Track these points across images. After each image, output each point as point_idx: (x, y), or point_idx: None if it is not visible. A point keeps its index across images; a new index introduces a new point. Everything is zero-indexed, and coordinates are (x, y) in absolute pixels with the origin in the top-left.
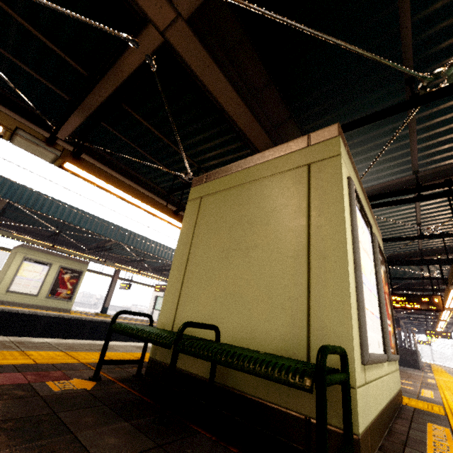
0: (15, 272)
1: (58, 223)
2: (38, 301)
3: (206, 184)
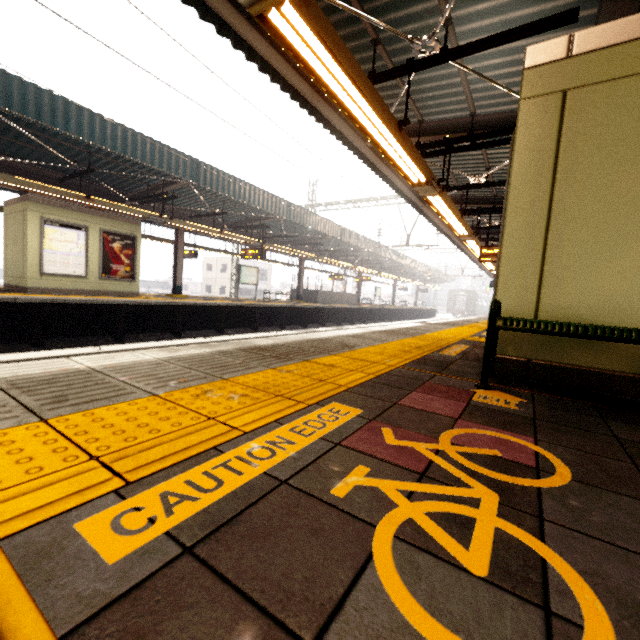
0: (38, 245)
1: (75, 153)
2: (91, 285)
3: (575, 60)
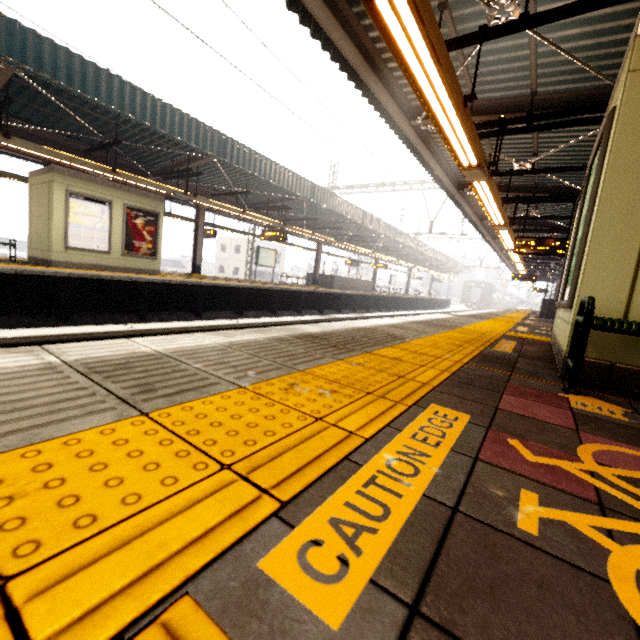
0: (63, 218)
1: (102, 123)
2: (114, 261)
3: None
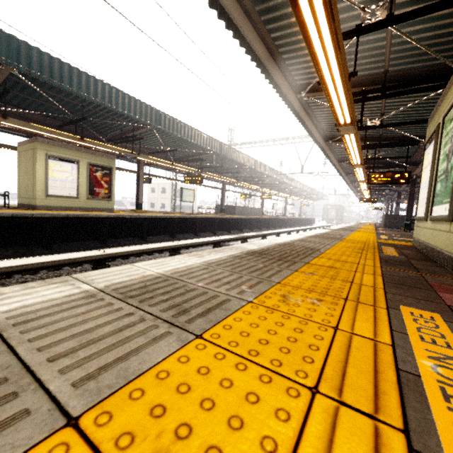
0: (44, 174)
1: (72, 106)
2: (81, 204)
3: None
